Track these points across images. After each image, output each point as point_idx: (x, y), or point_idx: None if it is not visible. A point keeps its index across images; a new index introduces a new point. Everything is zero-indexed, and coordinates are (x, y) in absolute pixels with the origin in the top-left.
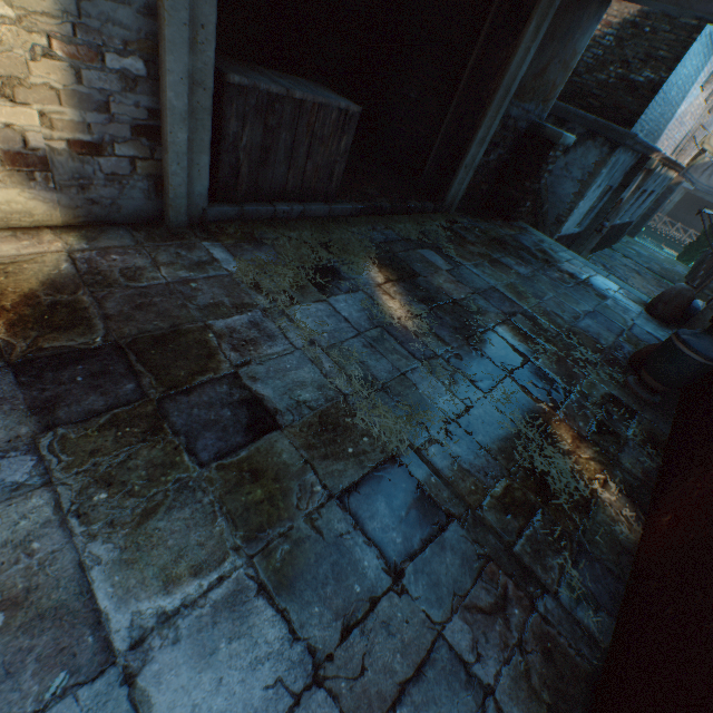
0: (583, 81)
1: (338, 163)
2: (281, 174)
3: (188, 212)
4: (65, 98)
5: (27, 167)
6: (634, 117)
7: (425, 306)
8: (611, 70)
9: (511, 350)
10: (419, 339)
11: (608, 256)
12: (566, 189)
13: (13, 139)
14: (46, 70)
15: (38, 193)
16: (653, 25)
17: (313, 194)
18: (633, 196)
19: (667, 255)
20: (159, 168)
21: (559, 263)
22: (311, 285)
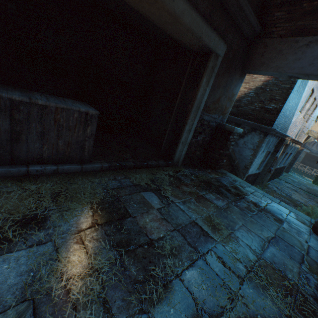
0: (244, 109)
1: (87, 141)
2: (36, 147)
3: None
4: None
5: None
6: (272, 122)
7: (115, 253)
8: (255, 104)
9: (194, 310)
10: (73, 315)
11: (278, 182)
12: (247, 153)
13: None
14: None
15: None
16: (270, 88)
17: (69, 158)
18: (282, 155)
19: (307, 180)
20: None
21: (246, 195)
22: None
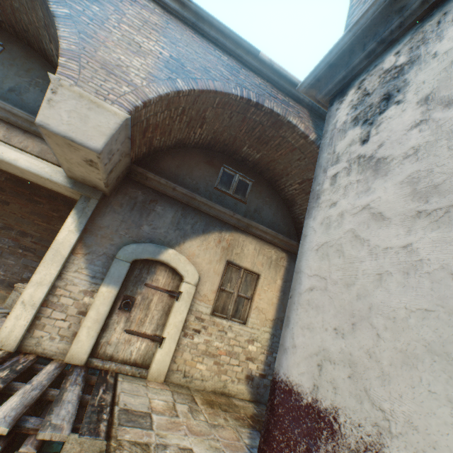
0: None
1: None
2: None
3: None
4: (262, 362)
5: (249, 379)
6: None
7: None
8: None
9: None
10: None
11: None
12: None
13: (249, 371)
14: (261, 356)
15: (248, 387)
16: None
17: None
18: None
19: None
20: None
21: None
22: None
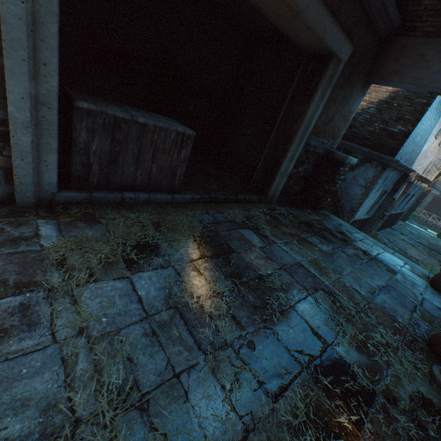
0: (359, 131)
1: (179, 167)
2: (130, 172)
3: (37, 195)
4: None
5: None
6: (395, 151)
7: (230, 283)
8: (375, 125)
9: (310, 333)
10: (212, 322)
11: (390, 233)
12: (355, 191)
13: None
14: None
15: None
16: (398, 102)
17: (159, 186)
18: (401, 197)
19: (430, 233)
20: (9, 162)
21: (354, 242)
22: (121, 261)
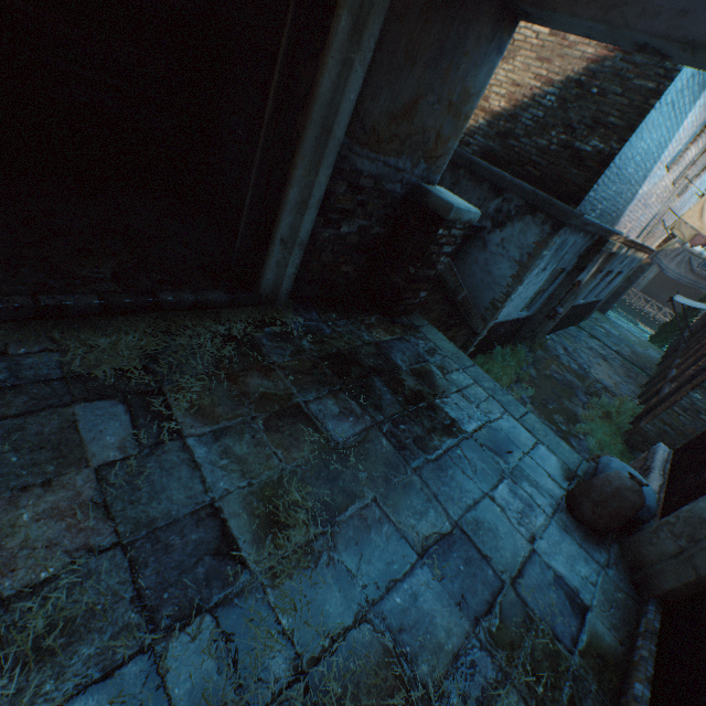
0: (521, 145)
1: None
2: None
3: None
4: None
5: None
6: (580, 193)
7: None
8: (553, 135)
9: None
10: None
11: (573, 336)
12: (502, 270)
13: None
14: None
15: None
16: (602, 85)
17: None
18: (594, 279)
19: (642, 332)
20: None
21: (441, 397)
22: None
